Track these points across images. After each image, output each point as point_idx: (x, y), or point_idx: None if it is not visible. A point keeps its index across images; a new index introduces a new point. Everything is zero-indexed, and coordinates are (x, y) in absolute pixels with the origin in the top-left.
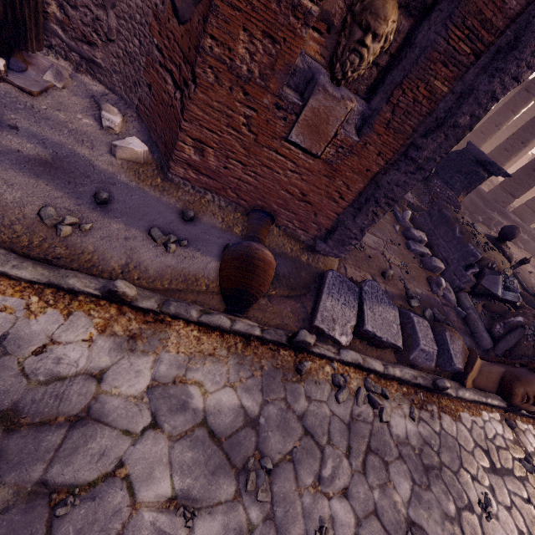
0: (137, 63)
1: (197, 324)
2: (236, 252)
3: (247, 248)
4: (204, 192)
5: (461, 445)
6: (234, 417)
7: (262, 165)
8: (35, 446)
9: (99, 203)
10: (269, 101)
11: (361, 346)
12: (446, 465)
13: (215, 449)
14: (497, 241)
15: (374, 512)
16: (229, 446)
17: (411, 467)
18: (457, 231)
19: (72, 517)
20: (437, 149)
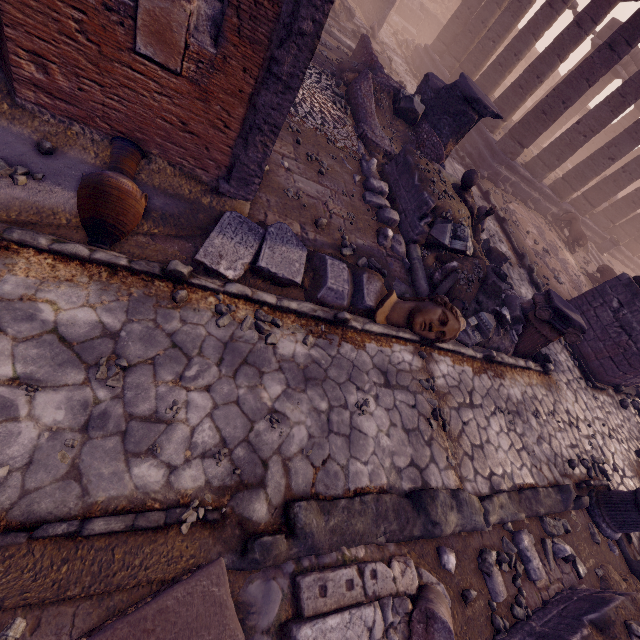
0: None
1: (52, 253)
2: (86, 180)
3: (98, 176)
4: (69, 123)
5: (357, 366)
6: (91, 329)
7: (123, 86)
8: None
9: None
10: (95, 0)
11: (263, 285)
12: (332, 378)
13: (65, 350)
14: (461, 189)
15: (236, 402)
16: (82, 349)
17: (289, 377)
18: (416, 178)
19: None
20: (296, 62)
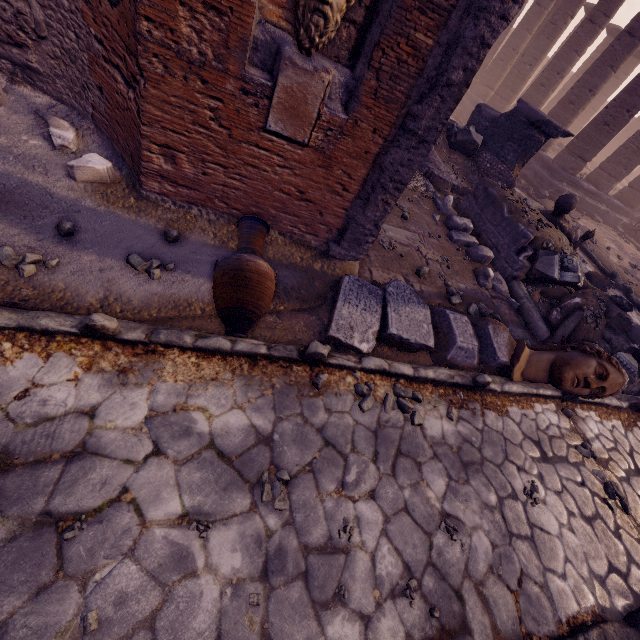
0: (79, 61)
1: (194, 351)
2: (225, 267)
3: (236, 261)
4: (188, 207)
5: (508, 439)
6: (244, 437)
7: (246, 165)
8: (33, 483)
9: (64, 235)
10: (233, 87)
11: (390, 353)
12: (489, 459)
13: (225, 468)
14: (554, 216)
15: (404, 509)
16: (241, 464)
17: (447, 465)
18: (505, 211)
19: (81, 539)
20: (436, 115)
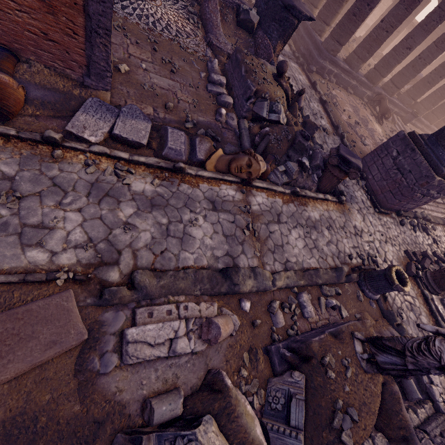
0: None
1: None
2: None
3: None
4: None
5: (192, 198)
6: None
7: None
8: None
9: None
10: None
11: (122, 148)
12: (172, 205)
13: None
14: (278, 76)
15: (100, 218)
16: None
17: (140, 204)
18: (243, 70)
19: None
20: None
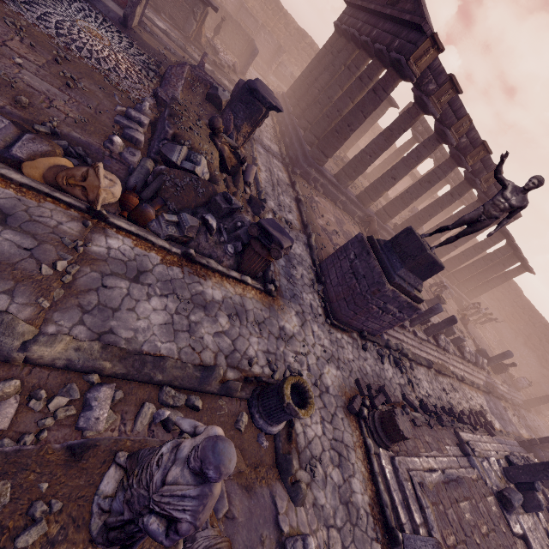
0: None
1: None
2: None
3: None
4: None
5: None
6: None
7: None
8: None
9: None
10: None
11: None
12: None
13: None
14: (213, 134)
15: None
16: None
17: None
18: (166, 113)
19: None
20: None
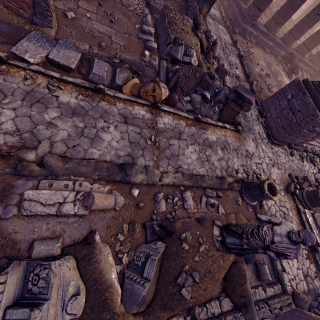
0: None
1: None
2: None
3: None
4: None
5: (108, 112)
6: None
7: None
8: None
9: None
10: None
11: (57, 71)
12: (90, 115)
13: None
14: (194, 28)
15: (29, 116)
16: None
17: (63, 111)
18: (166, 22)
19: None
20: None
